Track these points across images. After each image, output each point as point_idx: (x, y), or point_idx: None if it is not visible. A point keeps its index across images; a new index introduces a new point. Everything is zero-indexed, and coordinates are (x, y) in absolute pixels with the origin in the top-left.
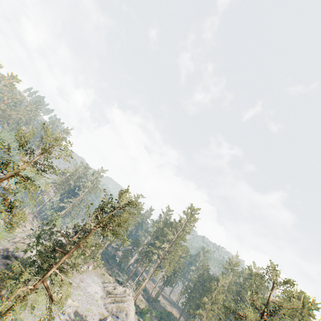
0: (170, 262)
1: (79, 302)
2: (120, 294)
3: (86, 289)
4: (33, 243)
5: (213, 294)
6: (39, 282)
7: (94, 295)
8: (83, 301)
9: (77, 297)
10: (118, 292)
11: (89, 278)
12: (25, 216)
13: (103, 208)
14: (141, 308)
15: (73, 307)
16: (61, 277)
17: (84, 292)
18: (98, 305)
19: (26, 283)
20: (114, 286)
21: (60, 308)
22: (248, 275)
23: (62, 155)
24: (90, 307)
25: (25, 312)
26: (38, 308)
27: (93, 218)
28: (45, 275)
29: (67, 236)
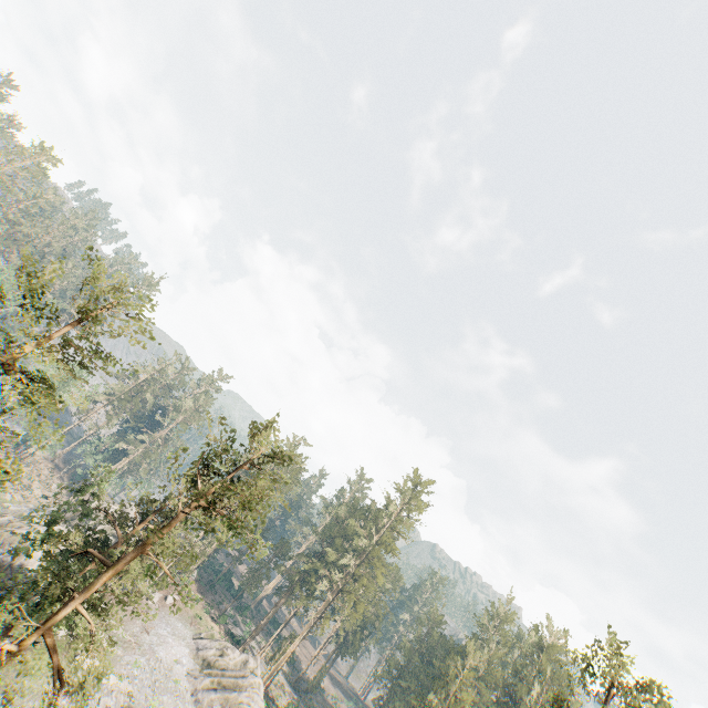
0: (356, 601)
1: (134, 682)
2: (233, 668)
3: (153, 651)
4: (37, 532)
5: (451, 687)
6: (36, 635)
7: (172, 666)
8: (144, 680)
9: (132, 670)
10: (229, 664)
11: (165, 625)
12: (19, 469)
13: (213, 464)
14: (279, 705)
15: (118, 695)
16: (92, 626)
17: (149, 659)
18: (179, 693)
19: (9, 630)
20: (221, 649)
21: (79, 707)
22: (534, 646)
23: (127, 327)
24: (159, 696)
25: (0, 700)
26: (32, 692)
27: (186, 487)
28: (53, 619)
29: (121, 522)
